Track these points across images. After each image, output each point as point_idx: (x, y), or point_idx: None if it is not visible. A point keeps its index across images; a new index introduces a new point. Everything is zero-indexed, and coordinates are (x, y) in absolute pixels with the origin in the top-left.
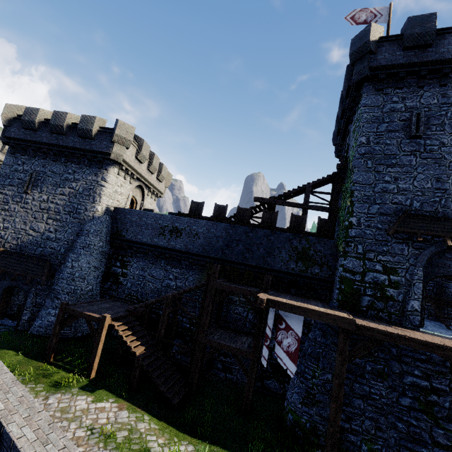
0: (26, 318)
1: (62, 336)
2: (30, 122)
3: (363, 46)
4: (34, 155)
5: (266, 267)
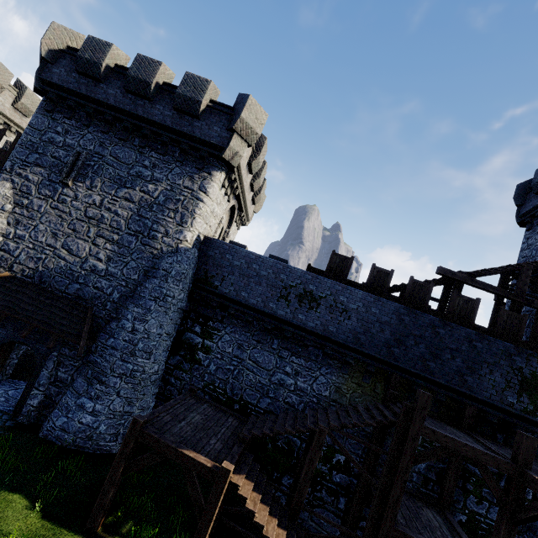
0: (35, 404)
1: (101, 451)
2: (91, 63)
3: None
4: (88, 123)
5: (465, 392)
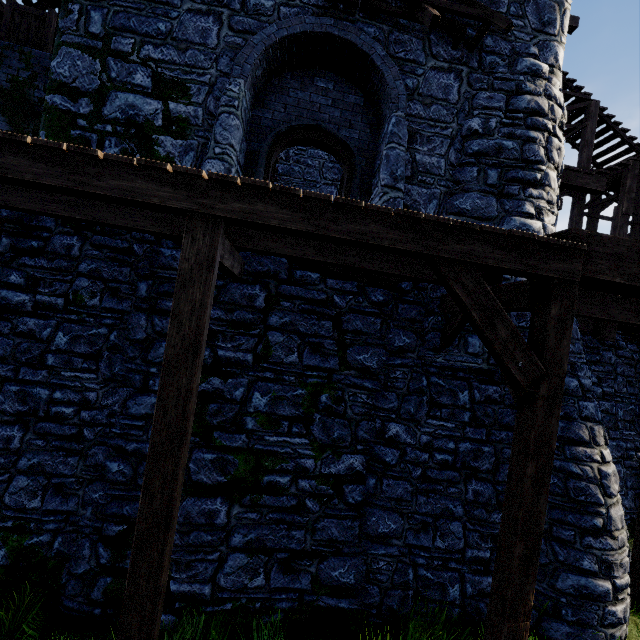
0: None
1: None
2: None
3: None
4: None
5: None
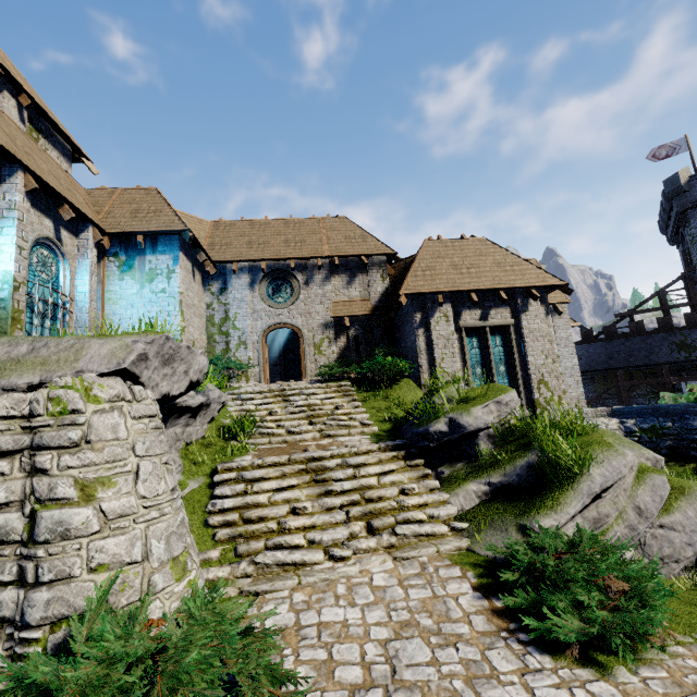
0: None
1: None
2: None
3: (677, 189)
4: None
5: (652, 363)
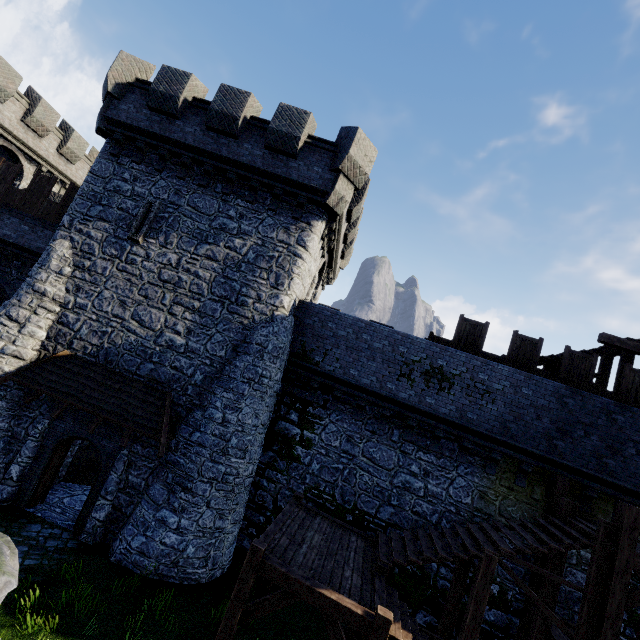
0: (101, 517)
1: (188, 581)
2: (167, 97)
3: None
4: (161, 167)
5: None
